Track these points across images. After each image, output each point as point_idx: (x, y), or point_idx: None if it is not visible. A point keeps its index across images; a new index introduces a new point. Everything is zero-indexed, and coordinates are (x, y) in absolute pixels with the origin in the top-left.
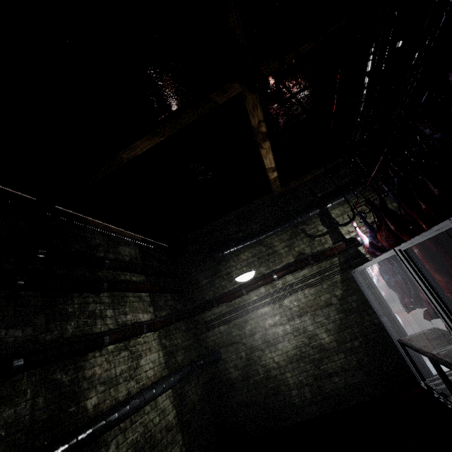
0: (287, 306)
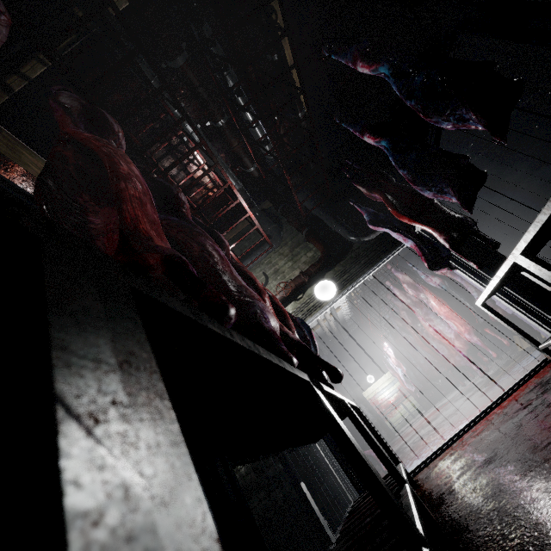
0: None
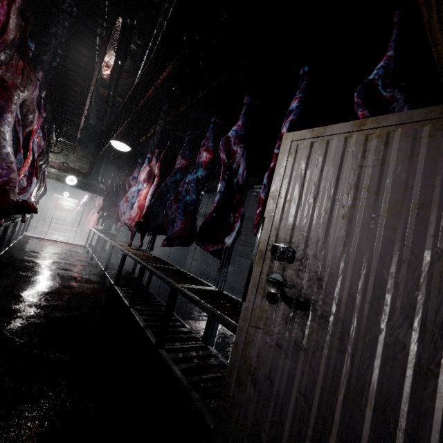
0: None
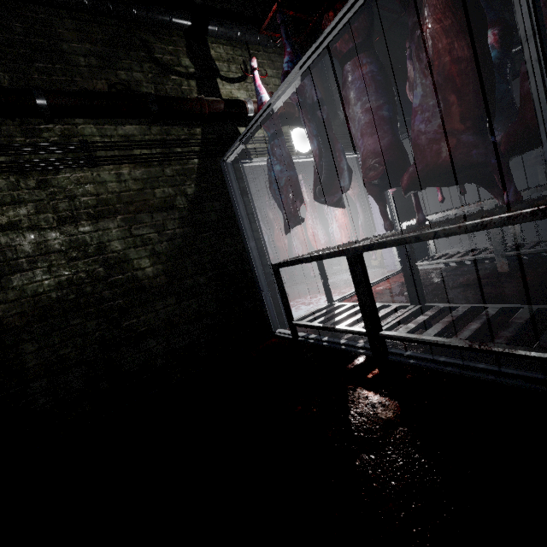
0: (63, 188)
